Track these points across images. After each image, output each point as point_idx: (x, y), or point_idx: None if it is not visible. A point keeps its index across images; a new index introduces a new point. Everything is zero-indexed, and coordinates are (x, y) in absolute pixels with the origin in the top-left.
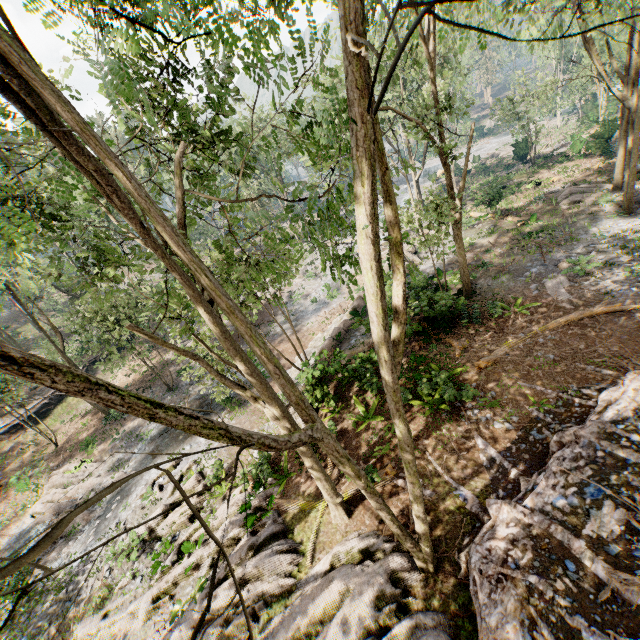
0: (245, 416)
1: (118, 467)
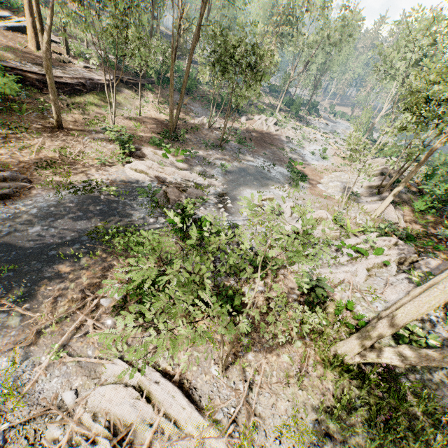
0: (312, 195)
1: (205, 176)
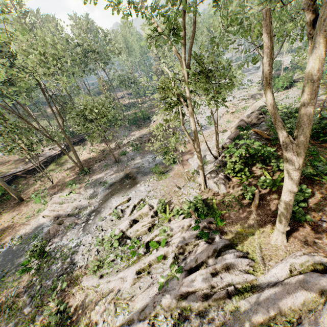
0: (169, 179)
1: (91, 198)
